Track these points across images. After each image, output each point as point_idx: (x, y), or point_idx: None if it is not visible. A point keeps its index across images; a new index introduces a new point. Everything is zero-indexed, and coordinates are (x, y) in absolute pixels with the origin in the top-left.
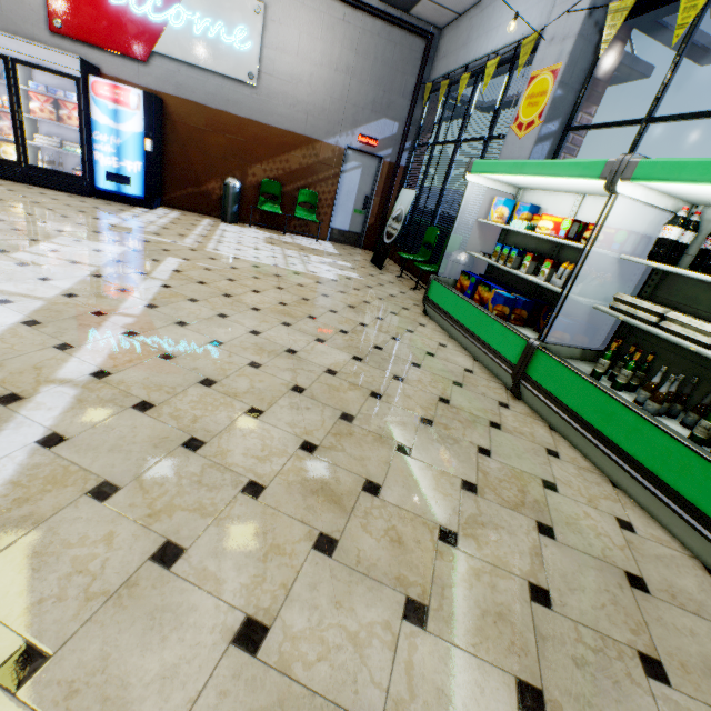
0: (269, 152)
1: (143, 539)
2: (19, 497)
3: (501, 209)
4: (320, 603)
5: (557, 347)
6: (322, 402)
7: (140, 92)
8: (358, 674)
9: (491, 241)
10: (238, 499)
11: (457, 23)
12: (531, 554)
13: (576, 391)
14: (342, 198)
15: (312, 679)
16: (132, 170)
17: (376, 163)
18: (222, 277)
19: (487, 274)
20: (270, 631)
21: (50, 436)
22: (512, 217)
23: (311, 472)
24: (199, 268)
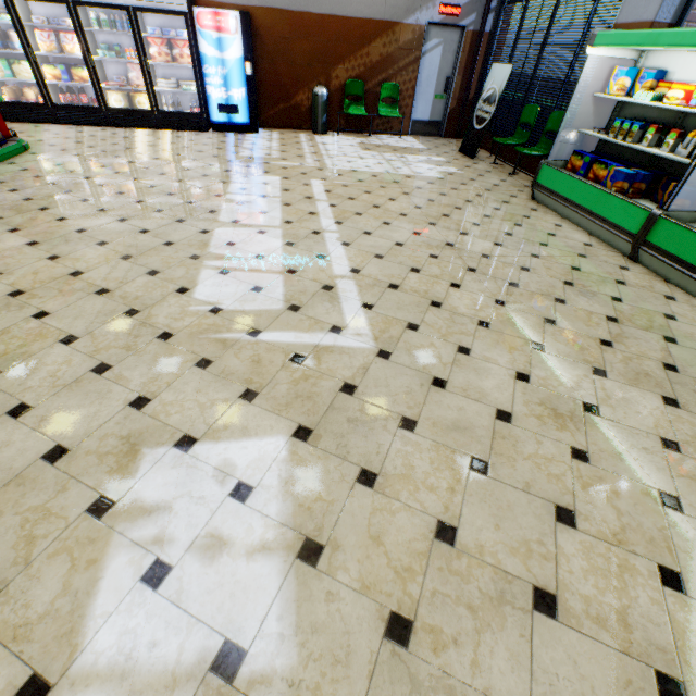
0: (350, 49)
1: (448, 345)
2: (379, 330)
3: (622, 80)
4: (548, 368)
5: (678, 213)
6: (492, 277)
7: (236, 14)
8: (579, 391)
9: (604, 114)
10: (479, 329)
11: None
12: (661, 351)
13: (695, 248)
14: (422, 84)
15: (559, 391)
16: (238, 98)
17: (457, 36)
18: (360, 191)
19: (597, 151)
20: (530, 377)
21: (364, 304)
22: (633, 86)
23: (509, 315)
24: (338, 186)
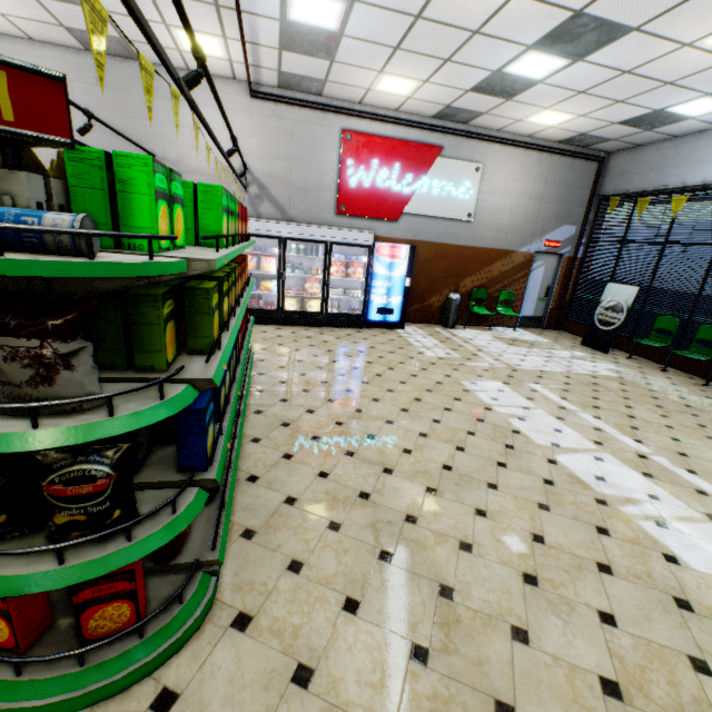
0: (476, 267)
1: None
2: None
3: None
4: None
5: None
6: None
7: (407, 247)
8: None
9: None
10: None
11: (635, 151)
12: None
13: None
14: (528, 291)
15: None
16: (395, 303)
17: (556, 259)
18: (586, 396)
19: None
20: None
21: None
22: None
23: None
24: (560, 391)
